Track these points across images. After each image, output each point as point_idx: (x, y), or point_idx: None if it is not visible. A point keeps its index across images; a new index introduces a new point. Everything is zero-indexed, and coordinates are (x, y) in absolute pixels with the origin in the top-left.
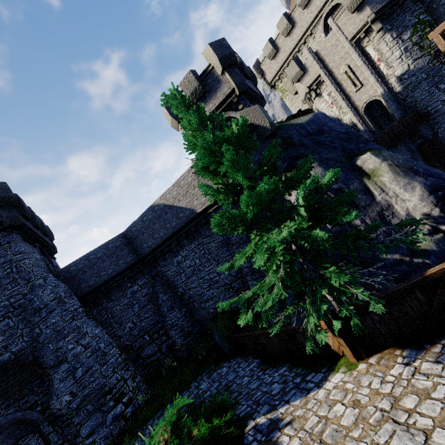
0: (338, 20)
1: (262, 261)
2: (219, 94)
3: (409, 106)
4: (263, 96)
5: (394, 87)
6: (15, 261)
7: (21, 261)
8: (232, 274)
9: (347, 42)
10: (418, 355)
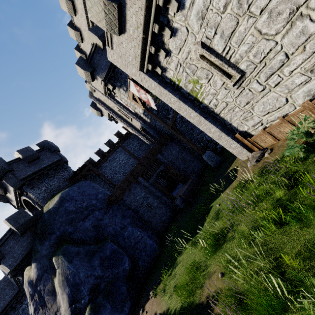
0: (92, 83)
1: None
2: (11, 189)
3: (160, 130)
4: (61, 156)
5: (146, 119)
6: None
7: None
8: None
9: (104, 96)
10: None
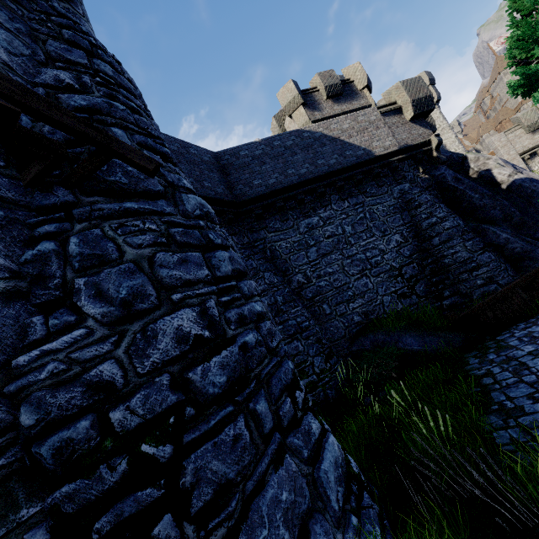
0: None
1: None
2: (355, 103)
3: None
4: None
5: None
6: None
7: None
8: (404, 253)
9: None
10: None
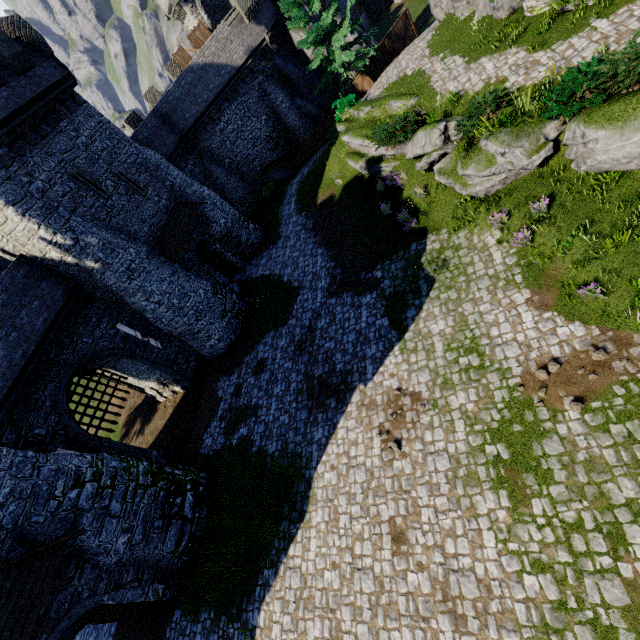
0: None
1: (343, 40)
2: None
3: None
4: None
5: None
6: (106, 123)
7: (110, 124)
8: (270, 125)
9: None
10: (384, 70)
